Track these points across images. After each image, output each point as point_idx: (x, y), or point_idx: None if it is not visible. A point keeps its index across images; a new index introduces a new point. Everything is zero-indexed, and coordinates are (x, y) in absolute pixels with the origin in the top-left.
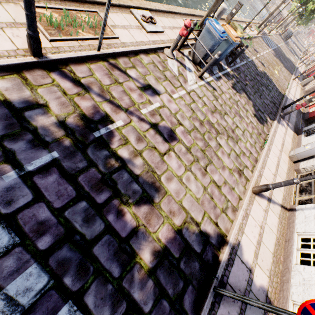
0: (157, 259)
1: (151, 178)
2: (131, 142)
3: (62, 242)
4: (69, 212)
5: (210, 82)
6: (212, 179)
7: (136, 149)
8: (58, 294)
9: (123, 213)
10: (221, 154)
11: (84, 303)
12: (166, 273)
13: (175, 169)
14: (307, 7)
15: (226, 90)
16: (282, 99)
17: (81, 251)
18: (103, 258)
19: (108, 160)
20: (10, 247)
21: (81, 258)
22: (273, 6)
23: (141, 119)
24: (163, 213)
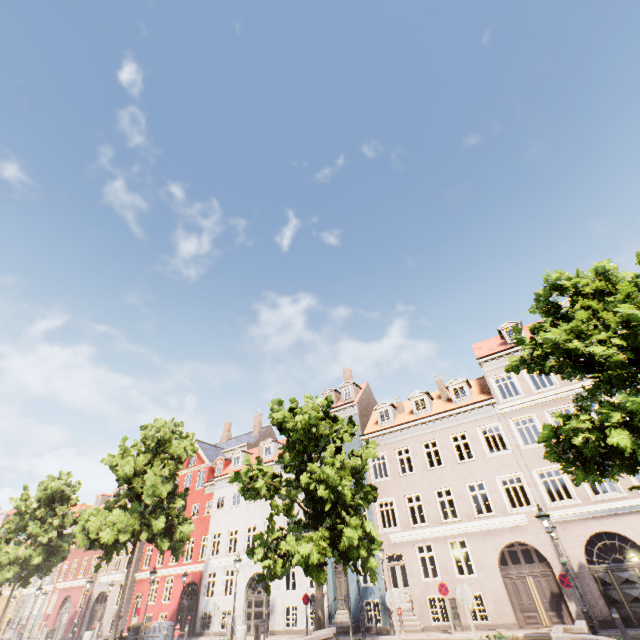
0: None
1: None
2: None
3: None
4: None
5: None
6: None
7: None
8: None
9: None
10: None
11: None
12: None
13: None
14: None
15: None
16: None
17: None
18: None
19: None
20: None
21: None
22: None
23: None
24: None
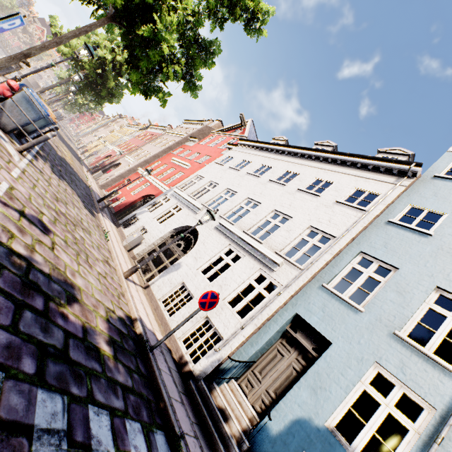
0: (112, 347)
1: (61, 275)
2: (16, 234)
3: (43, 359)
4: (24, 327)
5: (32, 161)
6: (98, 271)
7: (27, 244)
8: (78, 405)
9: (67, 315)
10: (89, 247)
11: (99, 401)
12: (123, 355)
13: (71, 264)
14: (77, 99)
15: (51, 175)
16: (92, 192)
17: (64, 361)
18: (83, 361)
19: (12, 259)
20: (1, 385)
21: (69, 367)
22: (27, 70)
23: (4, 203)
24: (91, 308)
